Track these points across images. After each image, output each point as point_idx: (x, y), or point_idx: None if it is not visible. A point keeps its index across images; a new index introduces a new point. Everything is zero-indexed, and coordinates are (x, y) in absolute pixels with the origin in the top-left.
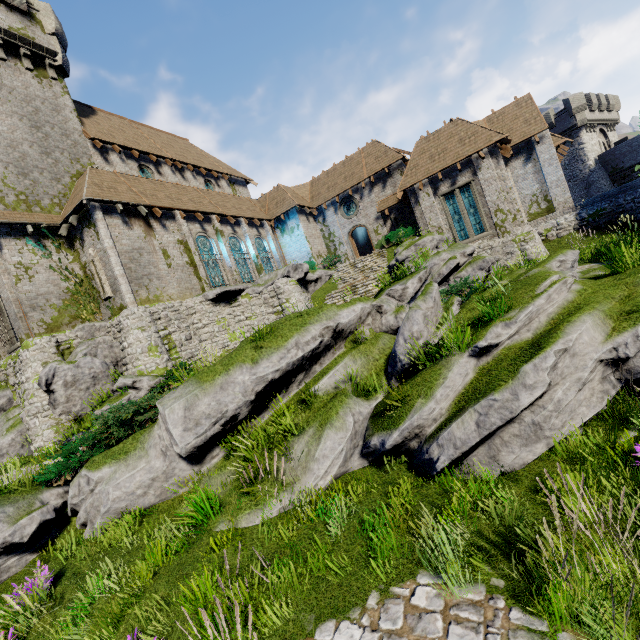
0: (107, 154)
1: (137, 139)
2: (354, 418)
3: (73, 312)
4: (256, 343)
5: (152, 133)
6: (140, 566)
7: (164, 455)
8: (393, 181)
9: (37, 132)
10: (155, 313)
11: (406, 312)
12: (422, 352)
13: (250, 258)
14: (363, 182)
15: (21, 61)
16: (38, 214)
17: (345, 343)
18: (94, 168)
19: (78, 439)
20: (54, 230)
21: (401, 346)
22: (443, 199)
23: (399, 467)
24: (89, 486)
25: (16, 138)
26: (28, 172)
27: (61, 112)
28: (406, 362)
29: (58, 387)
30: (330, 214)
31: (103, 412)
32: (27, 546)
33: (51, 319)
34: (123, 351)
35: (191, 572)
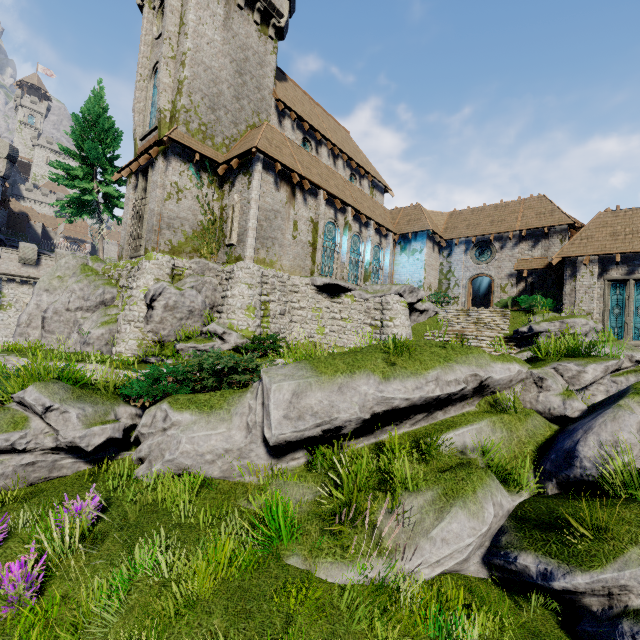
0: (283, 118)
1: (311, 115)
2: (494, 509)
3: (196, 245)
4: (390, 356)
5: (324, 115)
6: (199, 564)
7: (248, 430)
8: (547, 244)
9: (238, 78)
10: (265, 276)
11: (579, 401)
12: (635, 475)
13: (363, 262)
14: (512, 233)
15: (253, 14)
16: (208, 147)
17: (480, 401)
18: (270, 125)
19: (169, 367)
20: (214, 166)
21: (590, 448)
22: (608, 285)
23: (543, 613)
24: (164, 423)
25: (221, 76)
26: (217, 109)
27: (264, 68)
28: (592, 473)
29: (159, 306)
30: (458, 251)
31: (186, 348)
32: (85, 453)
33: (177, 243)
34: (223, 299)
35: (256, 612)
